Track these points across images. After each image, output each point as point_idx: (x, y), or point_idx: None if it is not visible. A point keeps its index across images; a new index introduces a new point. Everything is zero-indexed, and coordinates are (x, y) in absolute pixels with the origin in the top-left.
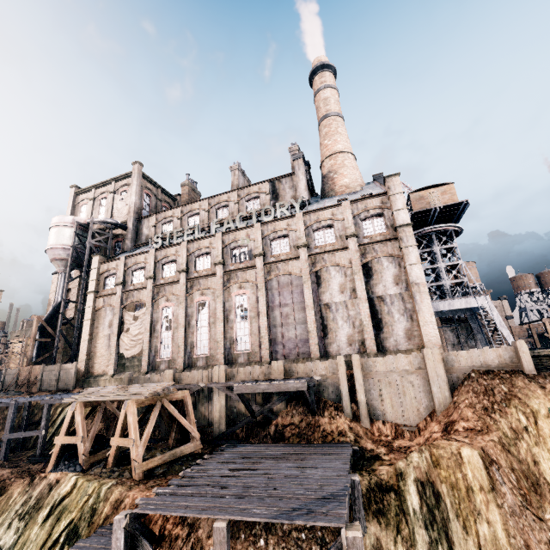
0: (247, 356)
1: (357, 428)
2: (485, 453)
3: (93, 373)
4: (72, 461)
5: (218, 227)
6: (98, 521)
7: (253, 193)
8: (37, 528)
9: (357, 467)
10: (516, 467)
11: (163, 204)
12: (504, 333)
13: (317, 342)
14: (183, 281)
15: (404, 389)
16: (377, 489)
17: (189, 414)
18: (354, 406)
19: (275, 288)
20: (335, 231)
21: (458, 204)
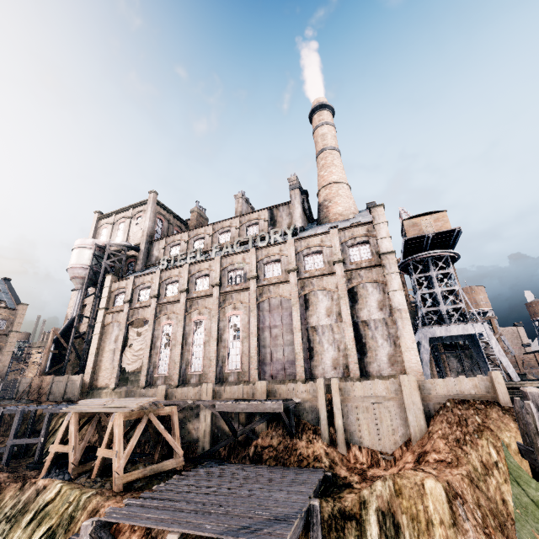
0: (237, 375)
1: (333, 453)
2: (450, 486)
3: (97, 385)
4: (62, 470)
5: (218, 251)
6: (74, 528)
7: (253, 220)
8: (20, 532)
9: (326, 493)
10: (483, 503)
11: (175, 228)
12: (504, 362)
13: (303, 364)
14: (183, 300)
15: (381, 416)
16: (340, 517)
17: (174, 430)
18: (332, 430)
19: (266, 309)
20: (324, 257)
21: (451, 231)
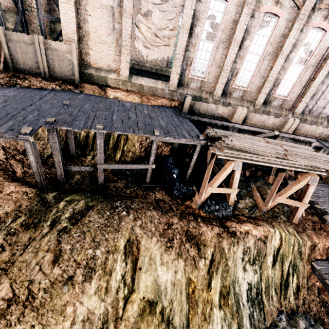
0: (282, 102)
1: None
2: None
3: (90, 63)
4: (222, 203)
5: None
6: (304, 258)
7: None
8: (271, 270)
9: None
10: None
11: None
12: None
13: None
14: None
15: None
16: None
17: None
18: None
19: None
20: None
21: None
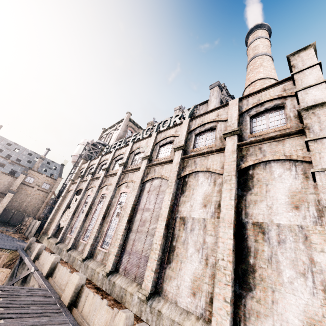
0: (103, 255)
1: None
2: None
3: (48, 232)
4: None
5: (134, 138)
6: None
7: None
8: None
9: None
10: None
11: None
12: None
13: (154, 268)
14: (101, 177)
15: None
16: None
17: None
18: None
19: (146, 190)
20: (216, 132)
21: None
